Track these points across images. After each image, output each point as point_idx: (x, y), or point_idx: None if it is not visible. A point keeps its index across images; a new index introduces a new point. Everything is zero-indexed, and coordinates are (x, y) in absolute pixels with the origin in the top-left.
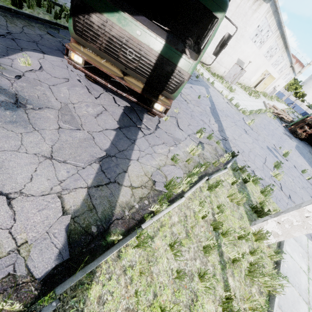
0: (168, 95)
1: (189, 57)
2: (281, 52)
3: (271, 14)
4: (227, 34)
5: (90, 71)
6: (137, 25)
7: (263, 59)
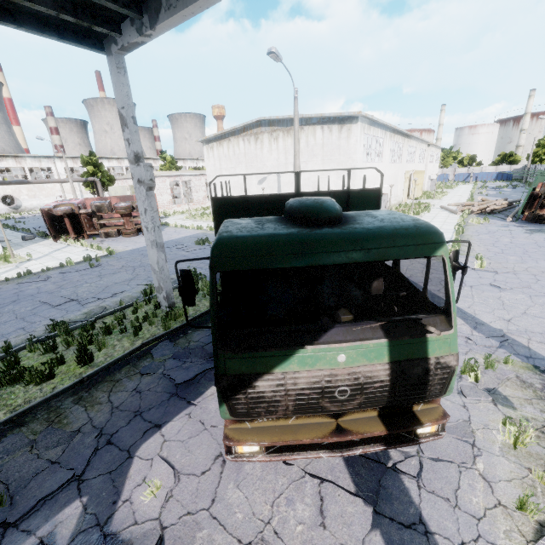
0: (430, 399)
1: (438, 333)
2: (406, 144)
3: (368, 127)
4: (453, 253)
5: (280, 452)
6: (332, 350)
7: (394, 166)
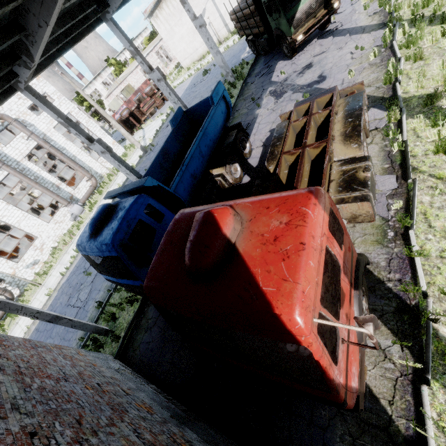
0: None
1: None
2: None
3: None
4: None
5: (307, 34)
6: None
7: None
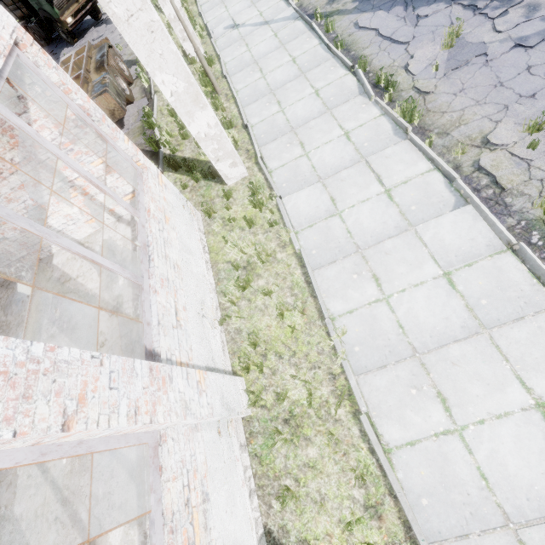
0: None
1: None
2: None
3: None
4: None
5: (76, 17)
6: None
7: None
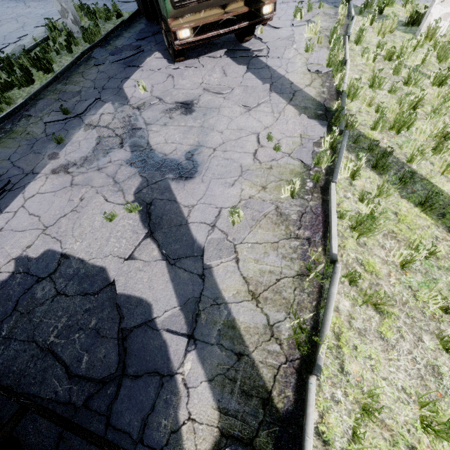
0: None
1: None
2: None
3: None
4: None
5: (200, 34)
6: None
7: None
